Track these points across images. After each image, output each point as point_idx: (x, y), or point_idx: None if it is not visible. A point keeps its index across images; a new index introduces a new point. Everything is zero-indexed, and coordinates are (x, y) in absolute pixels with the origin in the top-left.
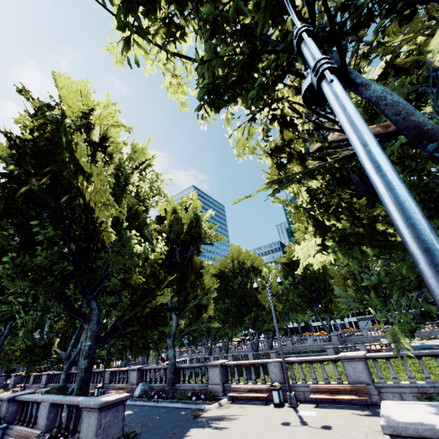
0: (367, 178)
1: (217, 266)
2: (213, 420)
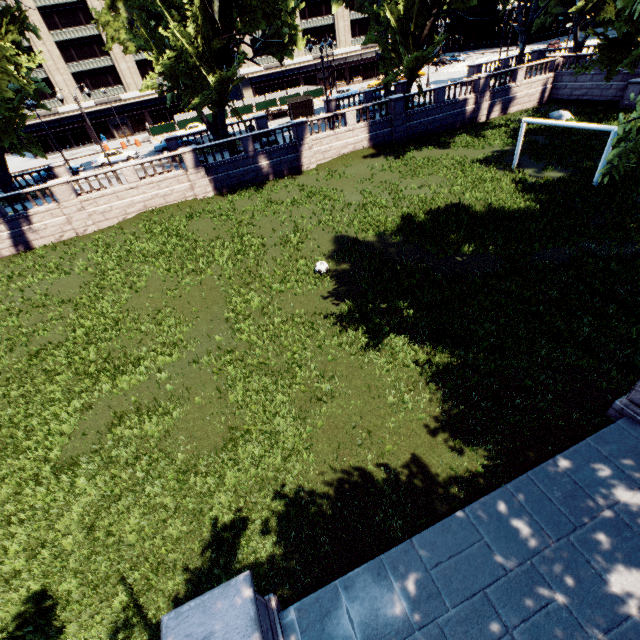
0: None
1: None
2: None
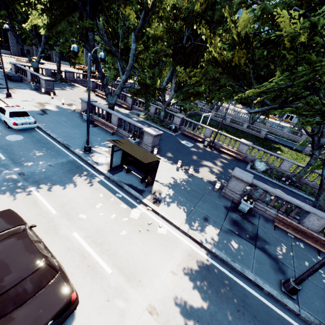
0: None
1: None
2: None
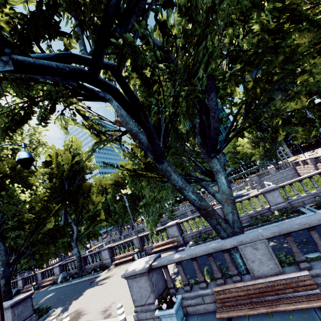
0: (158, 128)
1: (113, 178)
2: (99, 282)
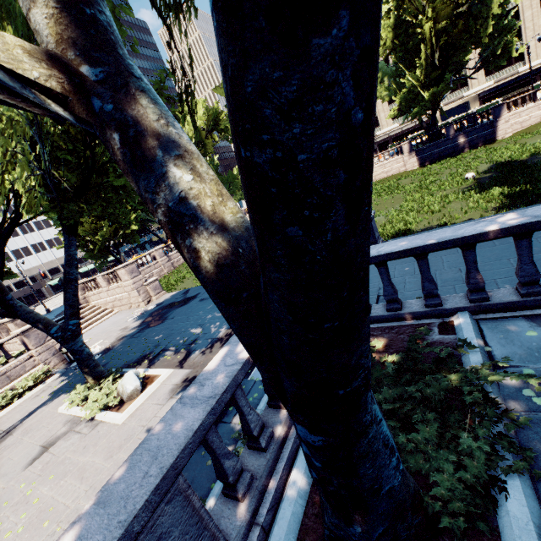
0: None
1: None
2: None
